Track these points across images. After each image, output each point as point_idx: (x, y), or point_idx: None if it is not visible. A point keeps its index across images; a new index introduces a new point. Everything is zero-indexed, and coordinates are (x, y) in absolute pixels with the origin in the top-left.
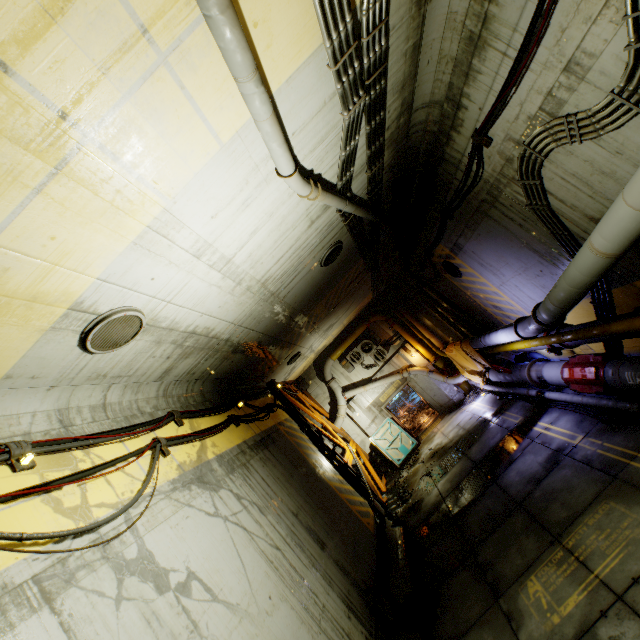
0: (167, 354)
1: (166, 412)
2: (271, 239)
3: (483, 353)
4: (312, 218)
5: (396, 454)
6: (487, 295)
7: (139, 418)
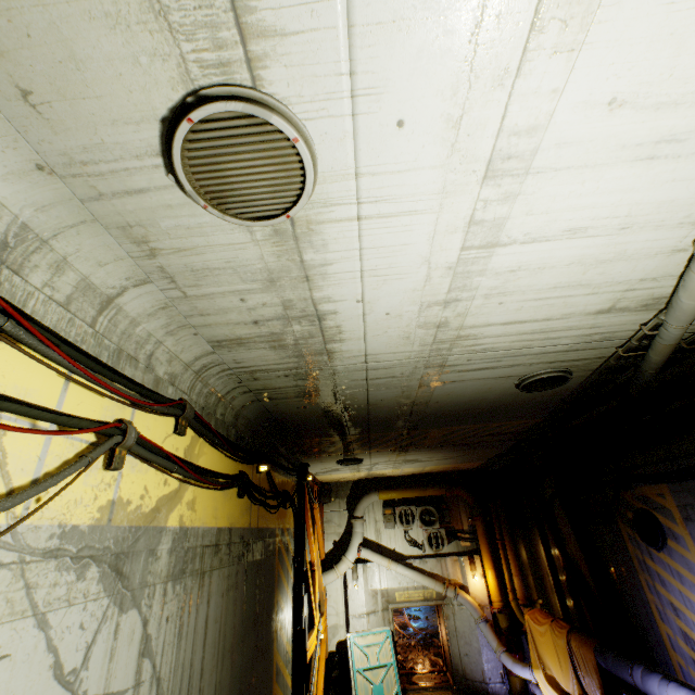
0: (260, 315)
1: (179, 396)
2: (559, 275)
3: (606, 681)
4: (618, 302)
5: (365, 691)
6: (689, 612)
7: (136, 369)
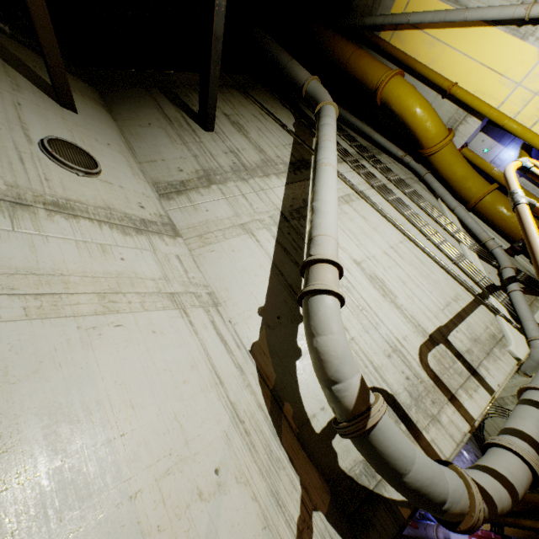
0: None
1: None
2: None
3: None
4: None
5: None
6: None
7: None
